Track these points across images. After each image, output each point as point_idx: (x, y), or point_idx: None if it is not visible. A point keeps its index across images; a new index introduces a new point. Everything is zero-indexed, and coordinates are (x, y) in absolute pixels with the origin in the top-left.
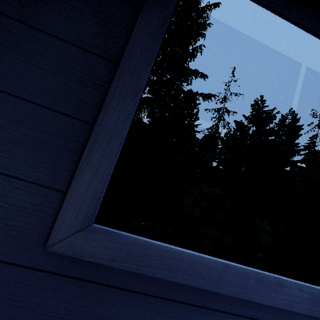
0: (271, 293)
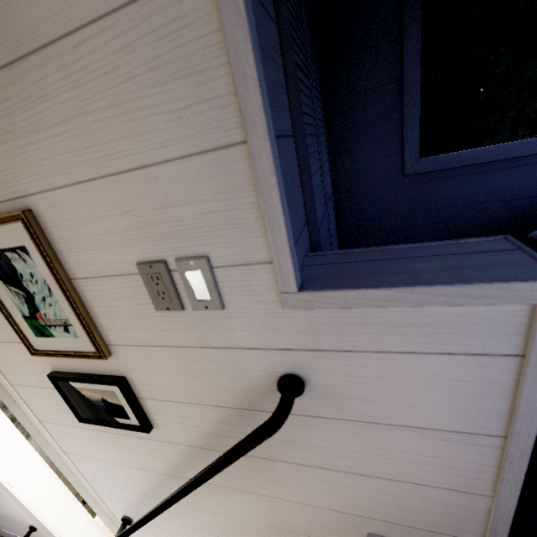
0: (533, 148)
